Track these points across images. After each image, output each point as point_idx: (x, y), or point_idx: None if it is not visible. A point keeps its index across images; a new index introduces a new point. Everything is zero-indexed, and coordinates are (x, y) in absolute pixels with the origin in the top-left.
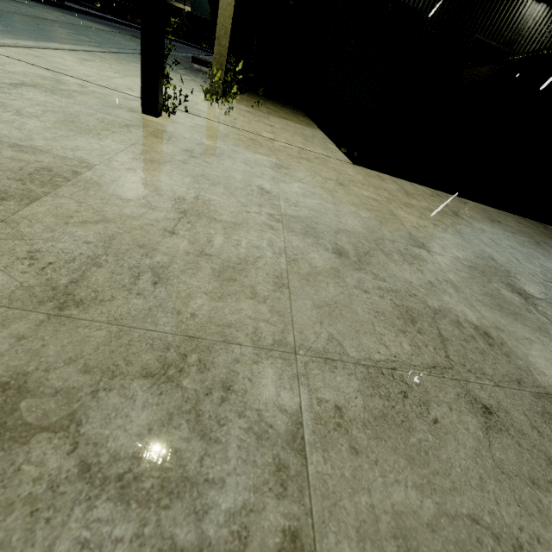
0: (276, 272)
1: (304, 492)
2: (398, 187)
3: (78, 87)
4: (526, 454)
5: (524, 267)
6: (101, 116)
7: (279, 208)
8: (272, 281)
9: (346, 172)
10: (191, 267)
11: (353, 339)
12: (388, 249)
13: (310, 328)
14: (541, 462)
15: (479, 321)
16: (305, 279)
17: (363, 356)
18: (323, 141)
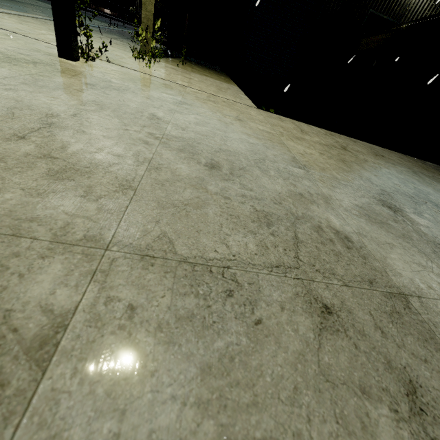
0: (128, 177)
1: (12, 419)
2: (295, 126)
3: (2, 35)
4: (362, 357)
5: (399, 188)
6: (10, 53)
7: (164, 130)
8: (118, 183)
9: (248, 112)
10: (21, 166)
11: (189, 238)
12: (266, 167)
13: (141, 226)
14: (378, 366)
15: (343, 227)
16: (161, 183)
17: (194, 254)
18: (236, 92)
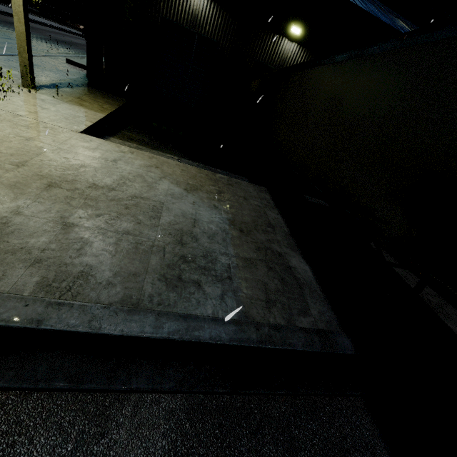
0: None
1: None
2: (93, 146)
3: None
4: None
5: (98, 181)
6: None
7: None
8: None
9: (56, 135)
10: None
11: None
12: None
13: None
14: None
15: None
16: None
17: None
18: (85, 120)
